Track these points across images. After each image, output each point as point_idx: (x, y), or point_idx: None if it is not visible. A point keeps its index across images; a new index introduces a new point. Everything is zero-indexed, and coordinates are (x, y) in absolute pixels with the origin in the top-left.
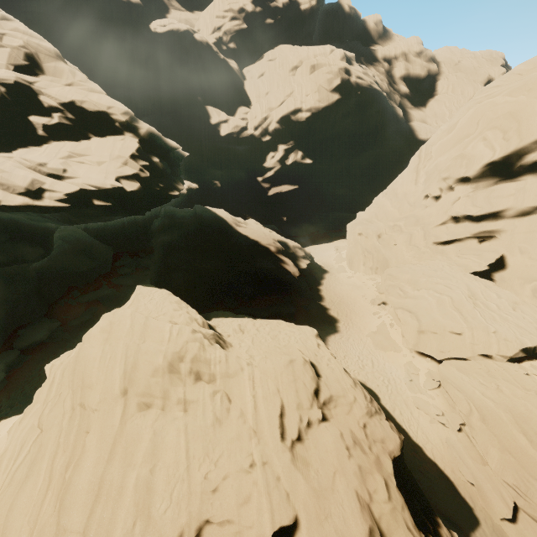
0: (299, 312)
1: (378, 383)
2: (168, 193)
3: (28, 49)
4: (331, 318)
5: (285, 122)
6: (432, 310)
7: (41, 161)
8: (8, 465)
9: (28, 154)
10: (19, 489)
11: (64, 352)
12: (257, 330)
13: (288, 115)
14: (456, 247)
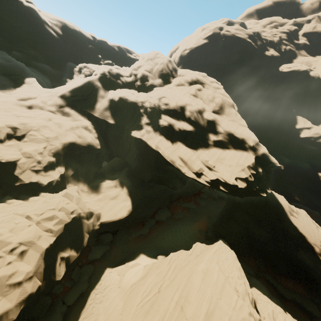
0: None
1: None
2: (259, 193)
3: (221, 102)
4: None
5: None
6: None
7: (206, 159)
8: (143, 294)
9: (202, 153)
10: (145, 316)
11: (167, 231)
12: None
13: None
14: None
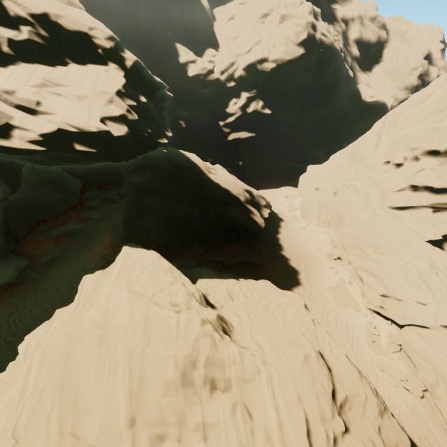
0: (264, 261)
1: (344, 342)
2: (156, 140)
3: None
4: (293, 269)
5: (251, 70)
6: (398, 278)
7: (7, 87)
8: None
9: None
10: None
11: (34, 295)
12: (245, 296)
13: (254, 63)
14: (411, 213)
